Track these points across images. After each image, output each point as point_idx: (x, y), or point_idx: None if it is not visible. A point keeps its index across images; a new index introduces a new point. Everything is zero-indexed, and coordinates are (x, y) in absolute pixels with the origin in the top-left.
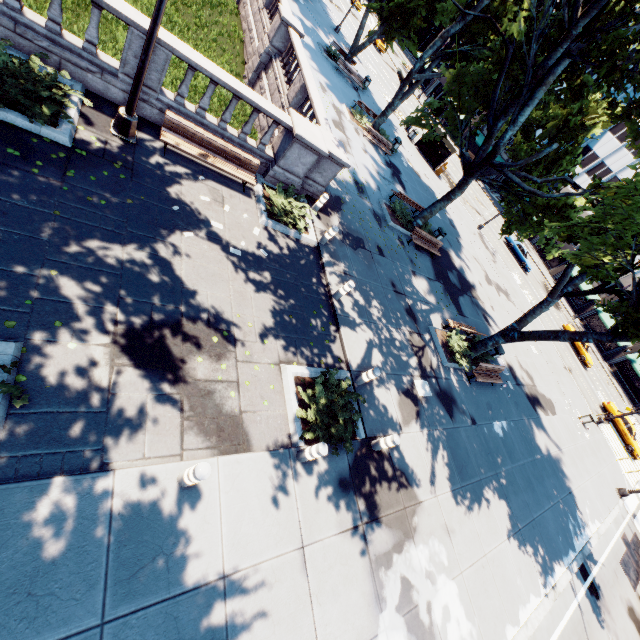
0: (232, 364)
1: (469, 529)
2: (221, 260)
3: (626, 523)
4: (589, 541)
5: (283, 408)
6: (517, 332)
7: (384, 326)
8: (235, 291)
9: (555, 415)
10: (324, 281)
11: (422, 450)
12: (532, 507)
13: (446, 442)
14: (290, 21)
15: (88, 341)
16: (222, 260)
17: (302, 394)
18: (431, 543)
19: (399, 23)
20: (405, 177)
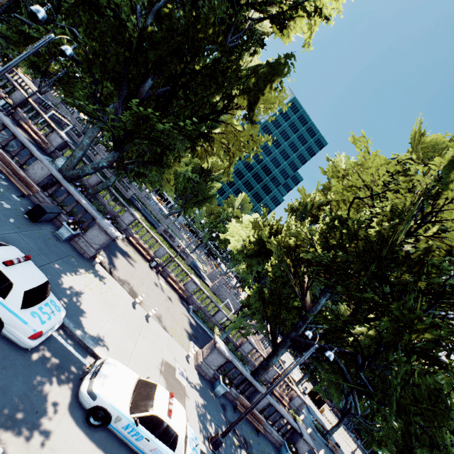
0: None
1: None
2: None
3: None
4: None
5: None
6: None
7: None
8: None
9: None
10: (312, 449)
11: None
12: None
13: None
14: None
15: None
16: None
17: None
18: None
19: None
20: (311, 411)
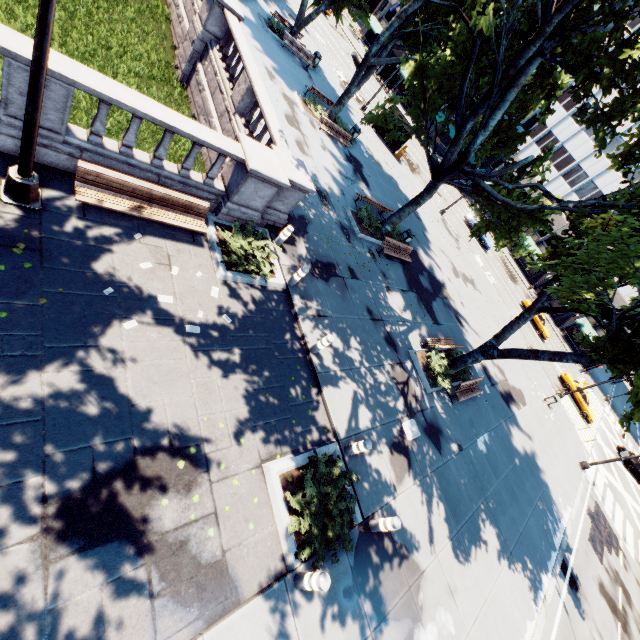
0: (206, 490)
1: (469, 578)
2: (176, 347)
3: (589, 494)
4: (565, 532)
5: (272, 522)
6: (496, 350)
7: (366, 368)
8: (198, 385)
9: (525, 405)
10: (298, 332)
11: (418, 506)
12: (518, 521)
13: (439, 485)
14: (225, 1)
15: (5, 543)
16: (177, 347)
17: (292, 501)
18: (438, 616)
19: None
20: (367, 170)
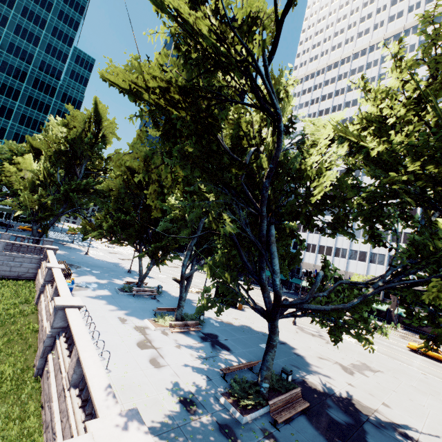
0: None
1: None
2: None
3: None
4: None
5: None
6: None
7: None
8: None
9: None
10: None
11: None
12: None
13: None
14: (65, 304)
15: None
16: None
17: None
18: None
19: (162, 252)
20: (222, 336)
